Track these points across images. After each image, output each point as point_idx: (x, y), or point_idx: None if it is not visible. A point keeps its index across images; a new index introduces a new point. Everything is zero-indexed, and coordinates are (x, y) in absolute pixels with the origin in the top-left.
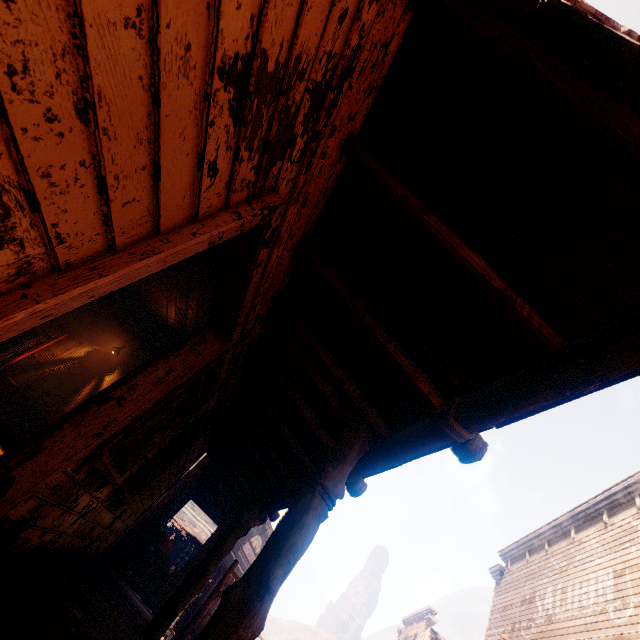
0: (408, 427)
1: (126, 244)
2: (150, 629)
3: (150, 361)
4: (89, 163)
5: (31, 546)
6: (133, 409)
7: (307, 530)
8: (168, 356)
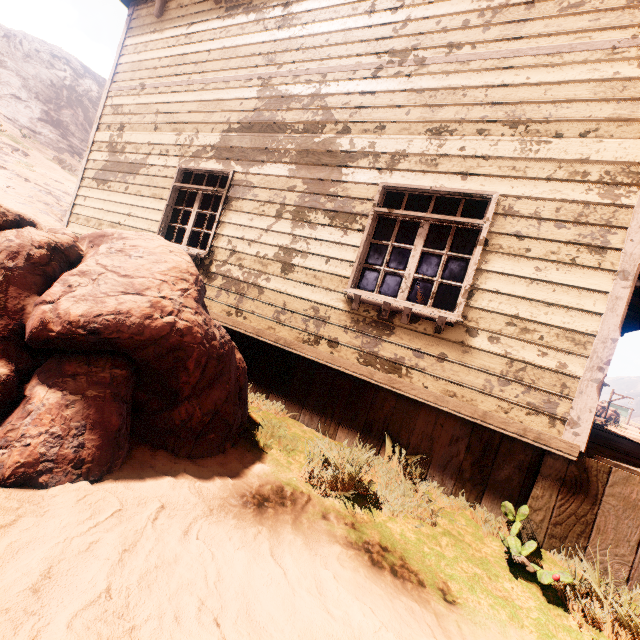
0: None
1: None
2: None
3: None
4: None
5: None
6: None
7: None
8: None
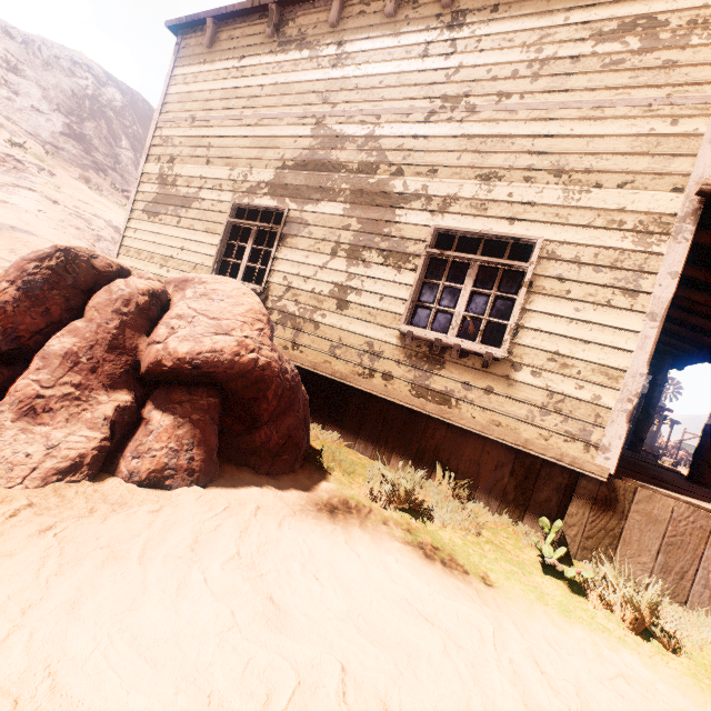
0: None
1: None
2: (632, 448)
3: None
4: None
5: None
6: None
7: None
8: None
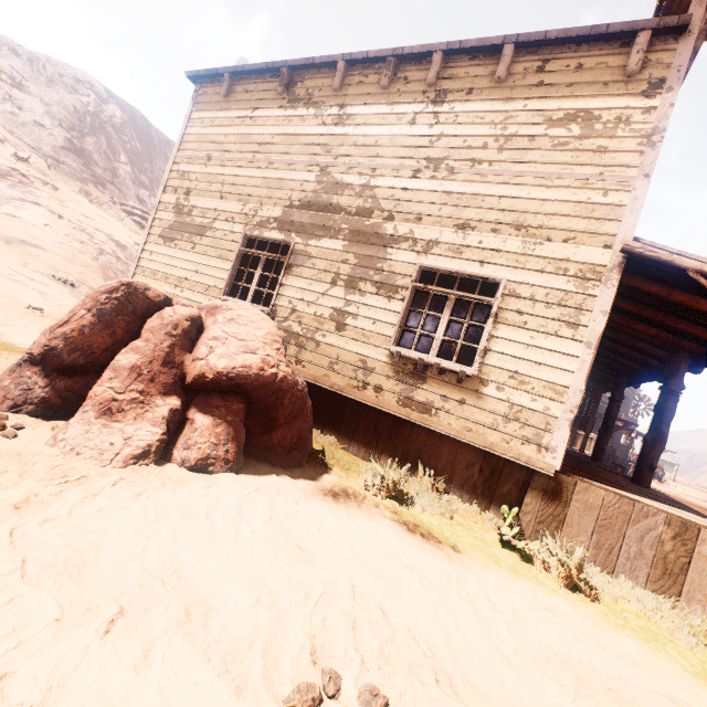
0: None
1: None
2: (594, 457)
3: None
4: None
5: None
6: None
7: (670, 409)
8: None
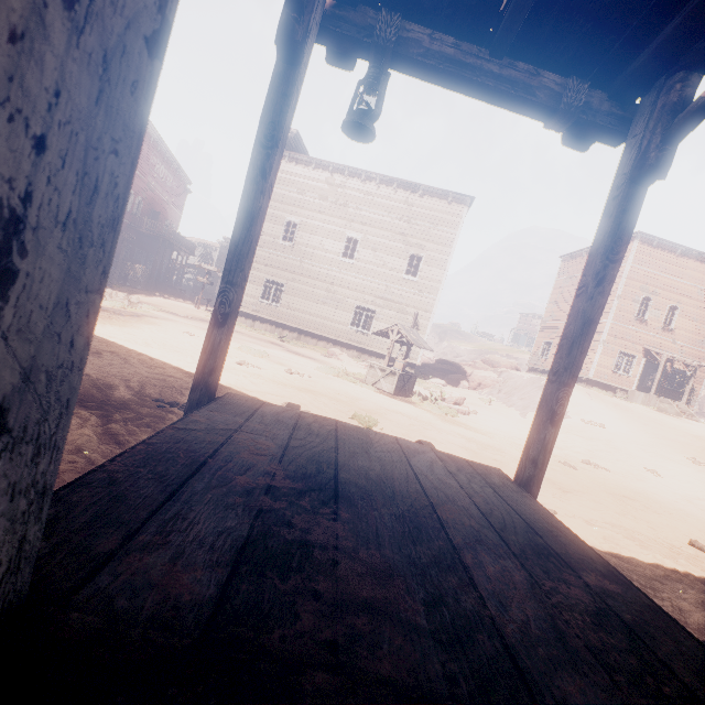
0: None
1: None
2: None
3: None
4: None
5: None
6: None
7: None
8: None
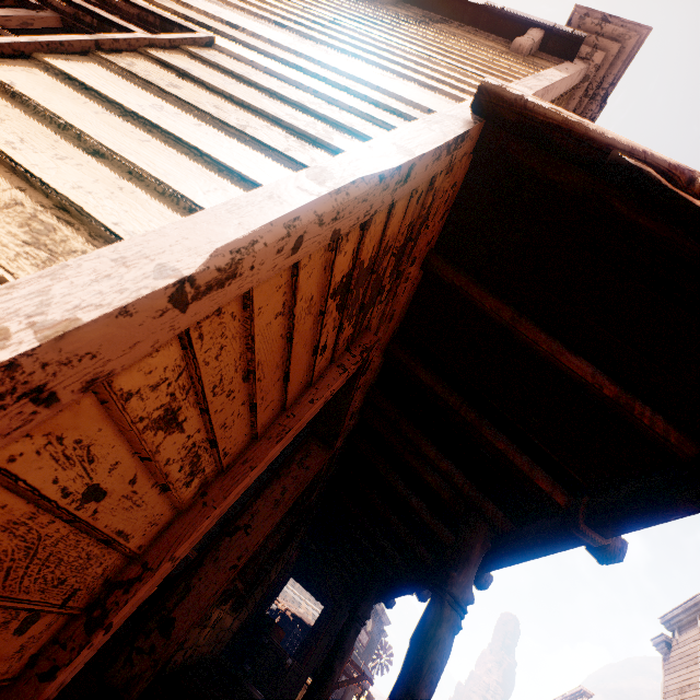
0: (532, 523)
1: (263, 430)
2: None
3: (265, 484)
4: (246, 400)
5: (177, 665)
6: (259, 536)
7: (443, 645)
8: (280, 476)
